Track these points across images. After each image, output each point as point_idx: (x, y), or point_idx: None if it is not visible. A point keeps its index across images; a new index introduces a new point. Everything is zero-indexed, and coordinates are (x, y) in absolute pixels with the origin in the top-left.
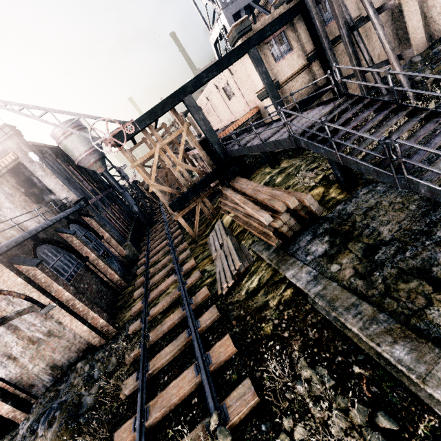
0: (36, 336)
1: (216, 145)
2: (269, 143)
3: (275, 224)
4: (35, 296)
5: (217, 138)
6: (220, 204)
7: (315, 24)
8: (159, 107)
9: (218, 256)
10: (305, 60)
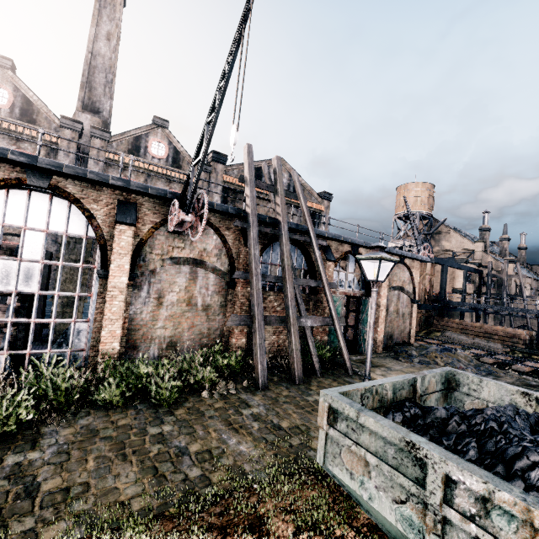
0: (399, 310)
1: (444, 294)
2: (515, 308)
3: (526, 337)
4: (416, 291)
5: (445, 292)
6: (434, 324)
7: (488, 282)
8: (440, 260)
9: (475, 341)
10: (473, 292)
